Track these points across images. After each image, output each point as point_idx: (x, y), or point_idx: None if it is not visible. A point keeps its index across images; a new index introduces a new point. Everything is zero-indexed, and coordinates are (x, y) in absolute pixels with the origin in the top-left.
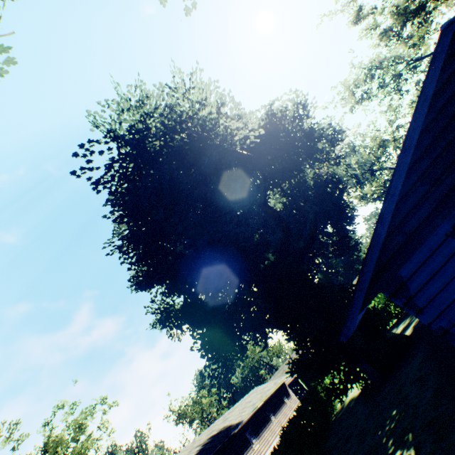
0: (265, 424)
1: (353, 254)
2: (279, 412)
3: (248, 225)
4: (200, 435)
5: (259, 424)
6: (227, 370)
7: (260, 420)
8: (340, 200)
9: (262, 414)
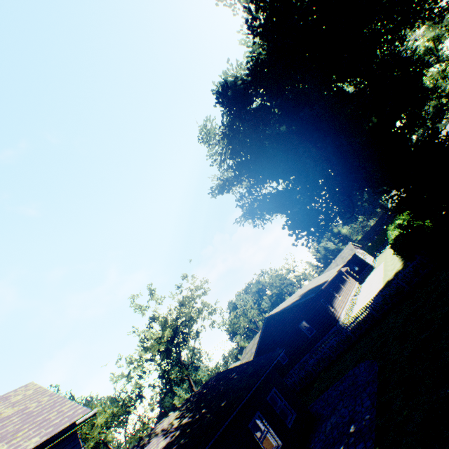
0: (339, 289)
1: (436, 122)
2: (345, 284)
3: (352, 94)
4: (287, 299)
5: (335, 288)
6: (323, 233)
7: (335, 286)
8: (420, 76)
9: (335, 283)
